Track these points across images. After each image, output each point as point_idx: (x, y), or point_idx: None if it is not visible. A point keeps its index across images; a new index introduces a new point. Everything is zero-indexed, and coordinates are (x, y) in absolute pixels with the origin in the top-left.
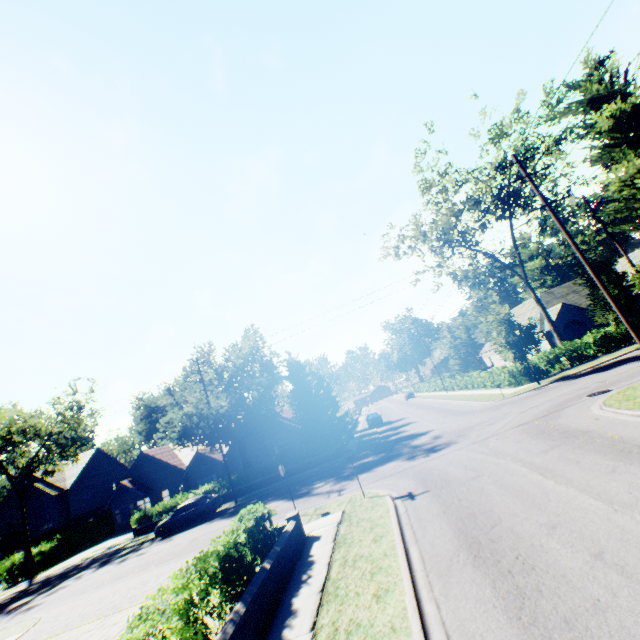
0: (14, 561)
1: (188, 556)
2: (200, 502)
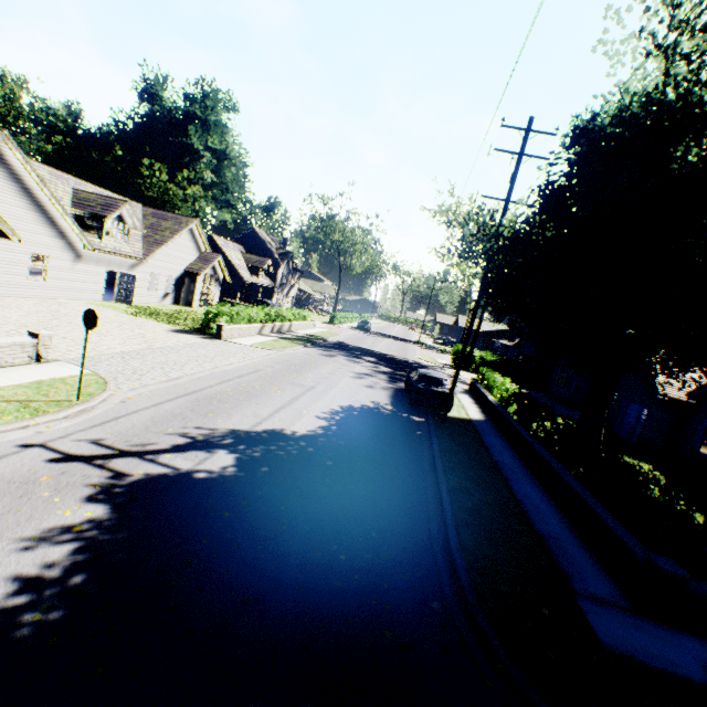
0: (459, 349)
1: (221, 371)
2: (417, 379)
